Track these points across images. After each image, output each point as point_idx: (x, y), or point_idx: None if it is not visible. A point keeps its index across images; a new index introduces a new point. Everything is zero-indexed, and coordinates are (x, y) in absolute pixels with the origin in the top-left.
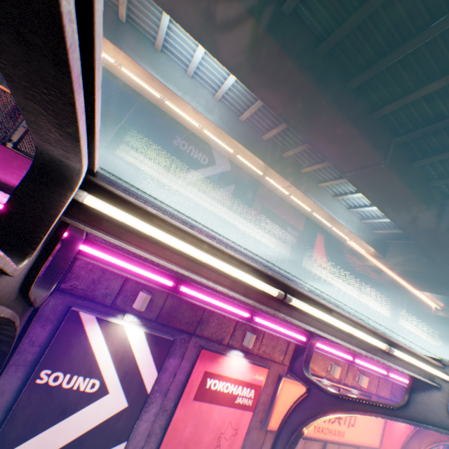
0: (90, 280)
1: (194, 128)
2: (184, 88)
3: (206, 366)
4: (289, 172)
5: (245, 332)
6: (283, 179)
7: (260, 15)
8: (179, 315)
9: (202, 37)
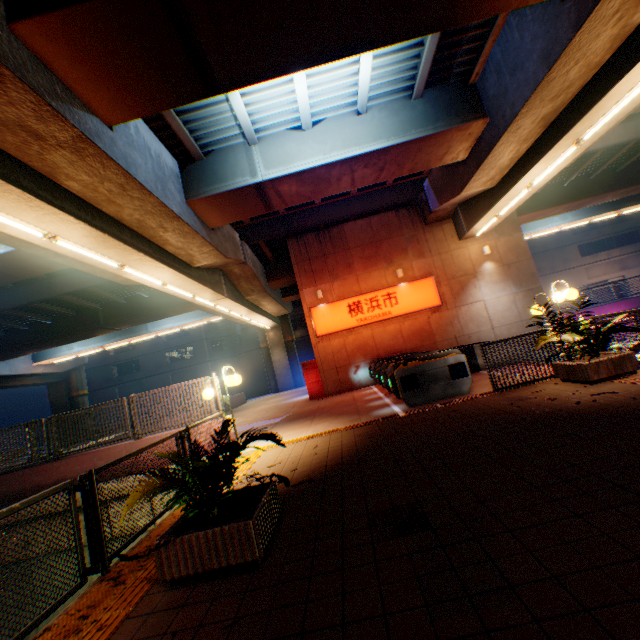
0: None
1: (550, 232)
2: (542, 223)
3: None
4: (639, 197)
5: None
6: (638, 205)
7: (611, 186)
8: None
9: (575, 209)
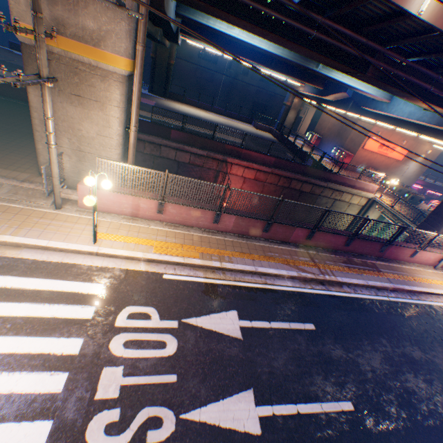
0: (419, 192)
1: None
2: None
3: (429, 202)
4: None
5: (438, 197)
6: None
7: None
8: (428, 195)
9: None
